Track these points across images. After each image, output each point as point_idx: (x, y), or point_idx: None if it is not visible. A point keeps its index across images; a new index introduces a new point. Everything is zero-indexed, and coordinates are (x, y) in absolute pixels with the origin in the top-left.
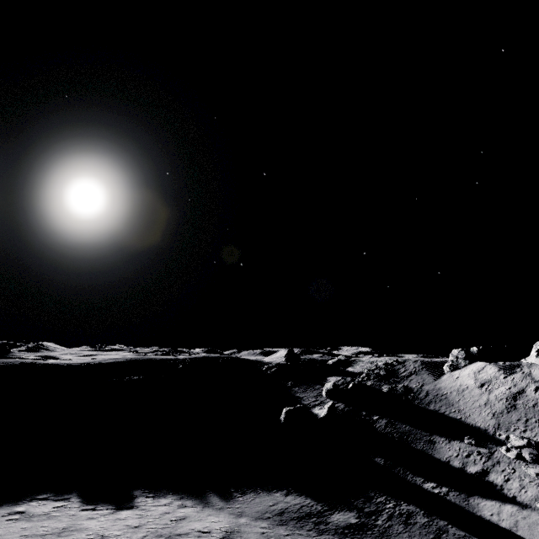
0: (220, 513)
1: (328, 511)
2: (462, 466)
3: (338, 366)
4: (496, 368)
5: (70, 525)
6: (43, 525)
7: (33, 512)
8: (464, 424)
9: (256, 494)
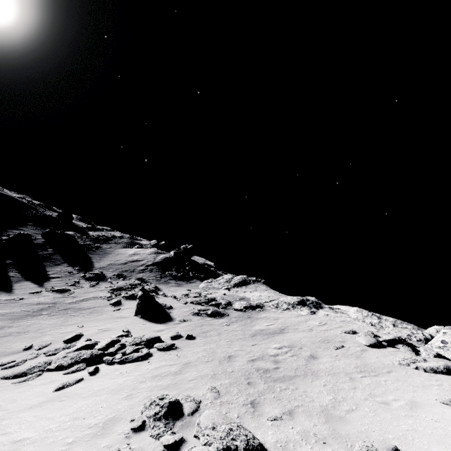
0: None
1: None
2: (51, 274)
3: (87, 229)
4: (153, 251)
5: None
6: None
7: None
8: (90, 264)
9: None
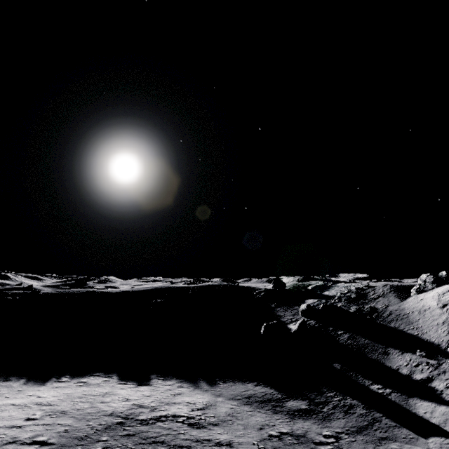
0: (205, 393)
1: (286, 399)
2: (409, 374)
3: (316, 291)
4: None
5: (110, 391)
6: (95, 390)
7: (90, 382)
8: (419, 340)
9: (233, 383)
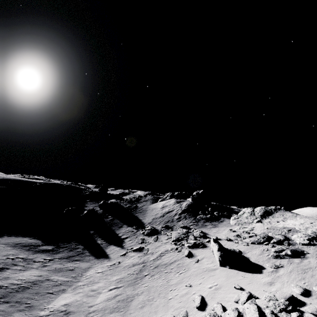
0: None
1: (43, 245)
2: (121, 236)
3: (120, 195)
4: (174, 201)
5: None
6: None
7: None
8: (140, 221)
9: (15, 237)
